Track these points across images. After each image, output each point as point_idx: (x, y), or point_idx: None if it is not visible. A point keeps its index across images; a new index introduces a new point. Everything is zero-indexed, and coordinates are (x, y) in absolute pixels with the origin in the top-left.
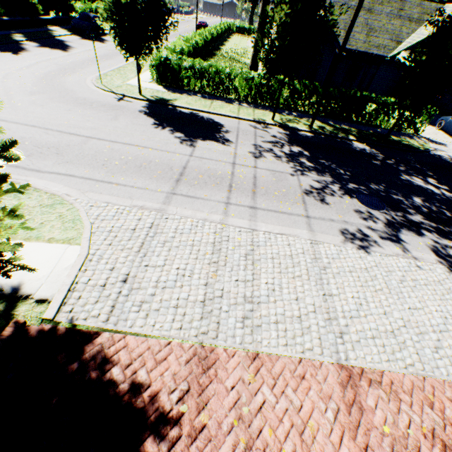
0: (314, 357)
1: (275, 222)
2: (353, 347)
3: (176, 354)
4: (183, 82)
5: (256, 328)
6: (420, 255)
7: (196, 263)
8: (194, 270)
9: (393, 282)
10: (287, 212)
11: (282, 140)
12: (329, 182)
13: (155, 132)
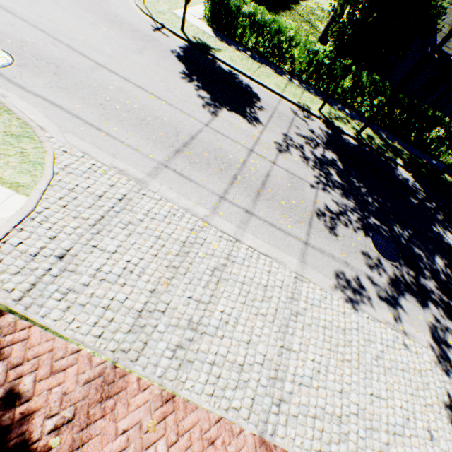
0: (237, 421)
1: (266, 239)
2: (286, 422)
3: (79, 367)
4: (236, 32)
5: (186, 364)
6: (413, 331)
7: (153, 262)
8: (146, 270)
9: (368, 355)
10: (285, 231)
11: (319, 140)
12: (349, 208)
13: (178, 82)
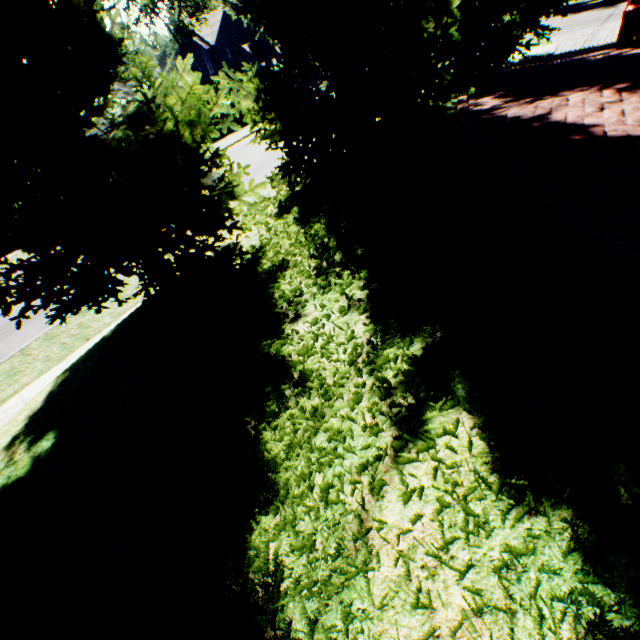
0: None
1: None
2: None
3: None
4: None
5: None
6: None
7: None
8: None
9: None
10: None
11: None
12: None
13: (572, 17)
